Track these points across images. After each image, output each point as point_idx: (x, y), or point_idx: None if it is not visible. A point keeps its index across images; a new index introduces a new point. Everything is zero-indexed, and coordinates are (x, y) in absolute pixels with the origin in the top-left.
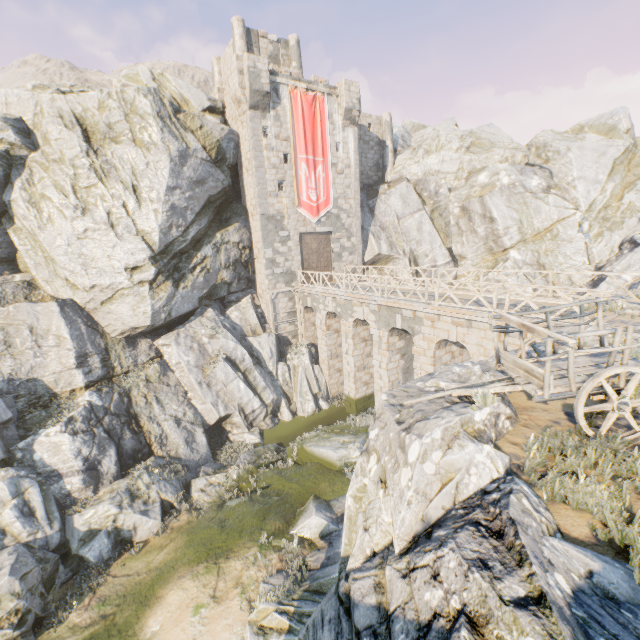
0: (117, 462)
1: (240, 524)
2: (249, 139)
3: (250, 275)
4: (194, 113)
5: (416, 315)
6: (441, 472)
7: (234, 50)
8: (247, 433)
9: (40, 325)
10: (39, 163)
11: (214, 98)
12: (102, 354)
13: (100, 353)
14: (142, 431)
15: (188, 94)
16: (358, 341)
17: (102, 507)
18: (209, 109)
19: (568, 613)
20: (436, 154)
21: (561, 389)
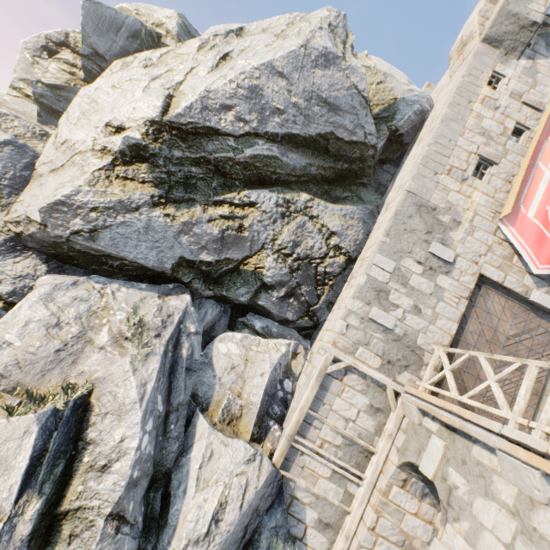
0: None
1: None
2: (454, 84)
3: (317, 304)
4: (380, 70)
5: None
6: None
7: None
8: None
9: None
10: None
11: None
12: None
13: None
14: None
15: (385, 70)
16: None
17: None
18: None
19: None
20: None
21: None
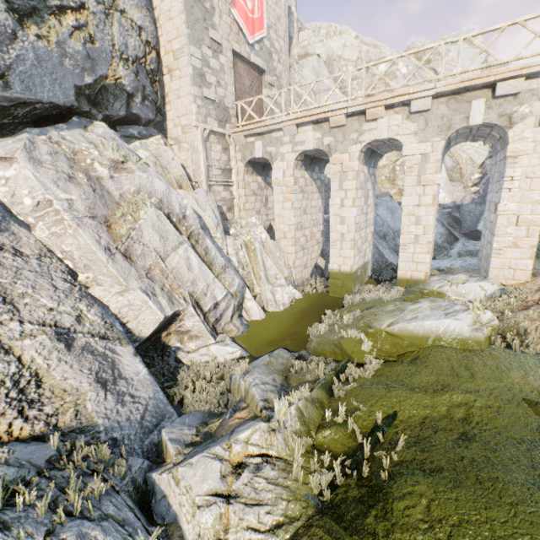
0: None
1: None
2: None
3: (158, 101)
4: None
5: (523, 88)
6: None
7: None
8: (215, 345)
9: None
10: None
11: None
12: None
13: None
14: None
15: None
16: (358, 185)
17: None
18: None
19: None
20: (339, 36)
21: None
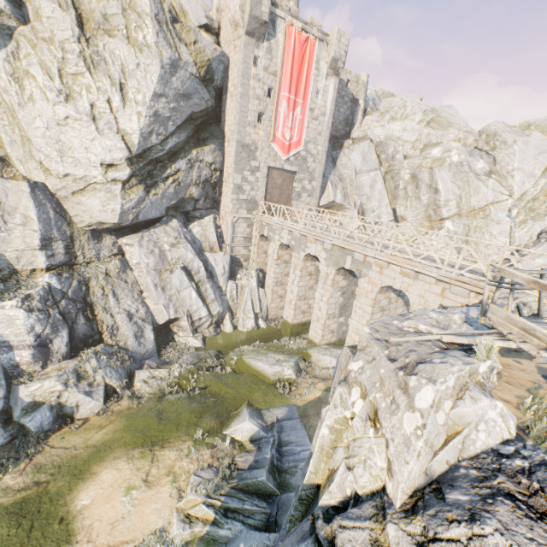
0: (68, 343)
1: (178, 418)
2: (239, 65)
3: (216, 196)
4: (190, 26)
5: (366, 260)
6: (448, 423)
7: None
8: (191, 337)
9: (8, 201)
10: (27, 38)
11: (212, 17)
12: (67, 241)
13: (65, 240)
14: (95, 319)
15: (187, 6)
16: (305, 274)
17: (48, 382)
18: (205, 27)
19: None
20: (400, 122)
21: None
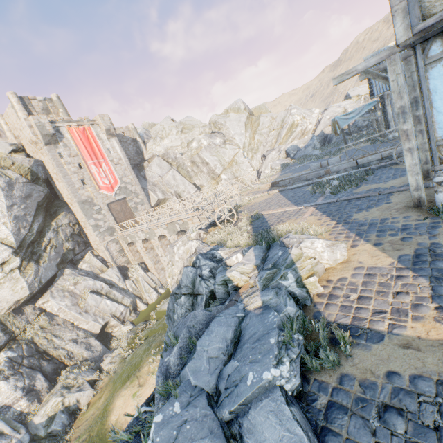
0: (46, 380)
1: (139, 356)
2: (52, 162)
3: (85, 239)
4: (4, 156)
5: (184, 221)
6: (185, 252)
7: (16, 111)
8: (123, 327)
9: None
10: None
11: (14, 143)
12: (0, 327)
13: None
14: (53, 357)
15: None
16: (165, 247)
17: (51, 402)
18: (13, 151)
19: (202, 253)
20: (167, 138)
21: (211, 219)
